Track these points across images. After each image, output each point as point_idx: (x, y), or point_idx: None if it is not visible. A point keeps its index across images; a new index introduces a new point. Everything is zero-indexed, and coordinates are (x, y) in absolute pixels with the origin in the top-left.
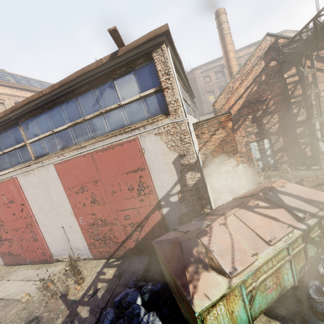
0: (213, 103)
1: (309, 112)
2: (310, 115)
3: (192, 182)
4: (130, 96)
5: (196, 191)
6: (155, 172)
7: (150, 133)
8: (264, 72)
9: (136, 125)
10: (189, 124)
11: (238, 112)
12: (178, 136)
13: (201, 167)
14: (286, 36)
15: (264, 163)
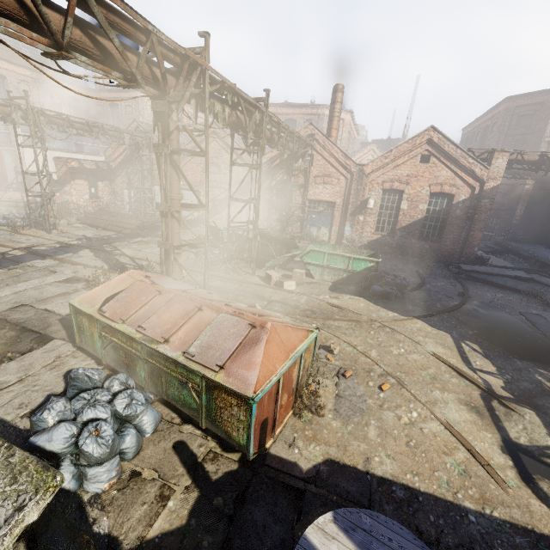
0: (105, 151)
1: (144, 180)
2: (144, 183)
3: (20, 180)
4: (2, 130)
5: (22, 185)
6: (8, 170)
7: (6, 151)
8: (134, 144)
9: (3, 144)
10: (24, 154)
11: (119, 164)
12: (16, 157)
13: (29, 176)
14: (143, 127)
15: (130, 207)
